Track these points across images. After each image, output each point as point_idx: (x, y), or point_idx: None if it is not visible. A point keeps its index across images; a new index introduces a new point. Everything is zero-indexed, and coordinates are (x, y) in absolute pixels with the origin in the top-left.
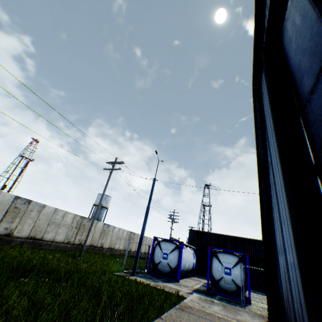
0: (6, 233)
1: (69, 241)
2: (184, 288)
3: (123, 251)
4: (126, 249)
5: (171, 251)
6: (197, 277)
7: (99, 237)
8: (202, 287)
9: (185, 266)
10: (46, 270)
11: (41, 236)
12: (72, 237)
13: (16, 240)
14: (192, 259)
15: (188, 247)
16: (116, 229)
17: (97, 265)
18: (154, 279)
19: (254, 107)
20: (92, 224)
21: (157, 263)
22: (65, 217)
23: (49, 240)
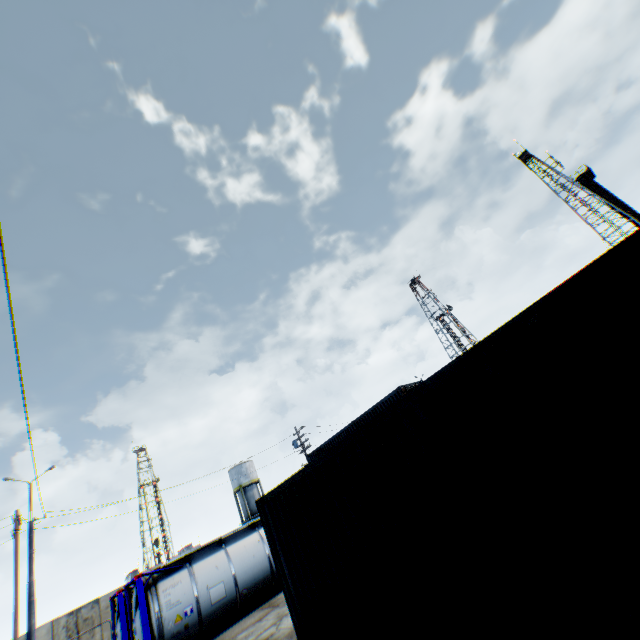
0: None
1: None
2: None
3: None
4: None
5: (118, 617)
6: None
7: None
8: None
9: None
10: None
11: None
12: None
13: None
14: None
15: None
16: None
17: None
18: None
19: None
20: None
21: None
22: None
23: None
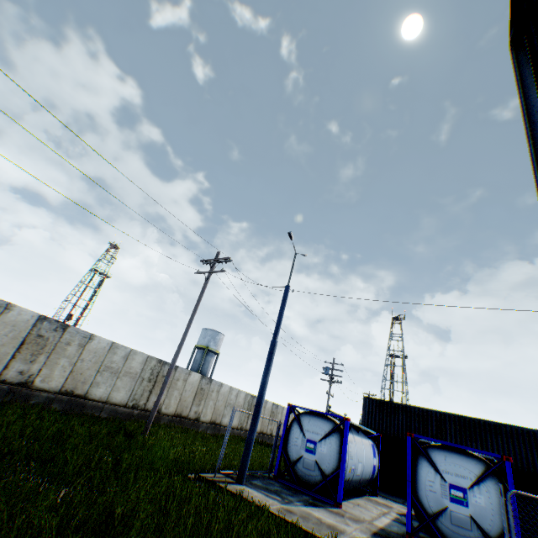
0: (20, 381)
1: (136, 403)
2: (353, 526)
3: (237, 431)
4: (243, 427)
5: (323, 437)
6: (384, 497)
7: (192, 401)
8: (394, 525)
9: (356, 472)
10: (47, 457)
11: (85, 390)
12: (141, 396)
13: (38, 394)
14: (371, 457)
15: (362, 432)
16: (225, 388)
17: (170, 455)
18: (284, 497)
19: (521, 80)
20: (170, 373)
21: (294, 461)
22: (129, 359)
23: (99, 400)
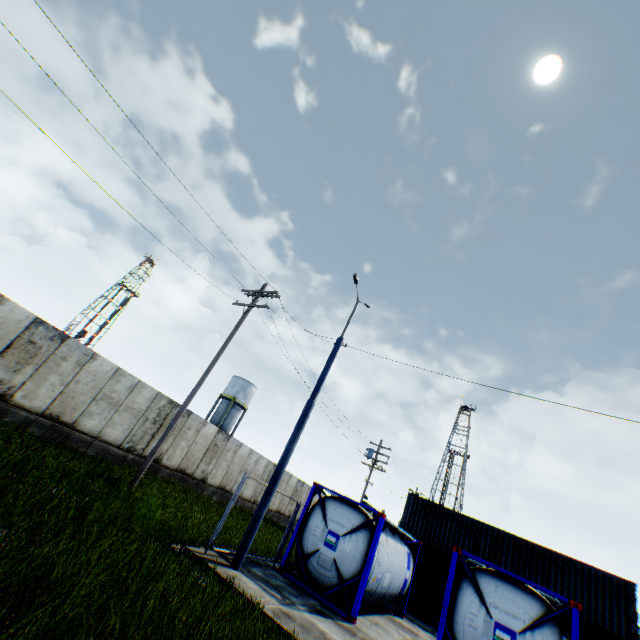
0: None
1: (132, 446)
2: None
3: (249, 504)
4: (257, 501)
5: (348, 532)
6: (410, 620)
7: (202, 457)
8: None
9: (381, 582)
10: None
11: (73, 418)
12: (141, 439)
13: (16, 412)
14: (404, 568)
15: (398, 535)
16: (245, 449)
17: (156, 515)
18: (285, 596)
19: None
20: (178, 417)
21: (307, 553)
22: (134, 391)
23: (89, 433)
